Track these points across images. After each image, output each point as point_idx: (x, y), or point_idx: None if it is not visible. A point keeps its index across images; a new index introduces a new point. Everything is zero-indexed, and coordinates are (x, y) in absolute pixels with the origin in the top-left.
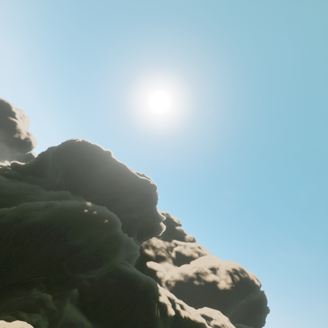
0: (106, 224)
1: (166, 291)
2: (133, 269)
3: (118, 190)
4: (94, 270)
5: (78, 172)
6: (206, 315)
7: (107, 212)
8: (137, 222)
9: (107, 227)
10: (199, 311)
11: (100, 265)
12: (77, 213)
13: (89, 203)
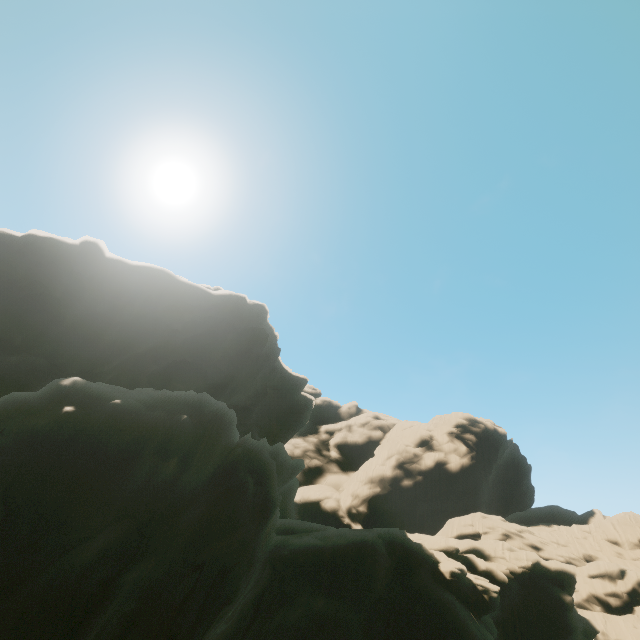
0: (185, 430)
1: (426, 540)
2: (333, 534)
3: (168, 340)
4: (211, 629)
5: (0, 330)
6: (466, 534)
7: (167, 393)
8: (250, 412)
9: (196, 442)
10: (448, 535)
11: (229, 595)
12: (19, 438)
13: (74, 378)
